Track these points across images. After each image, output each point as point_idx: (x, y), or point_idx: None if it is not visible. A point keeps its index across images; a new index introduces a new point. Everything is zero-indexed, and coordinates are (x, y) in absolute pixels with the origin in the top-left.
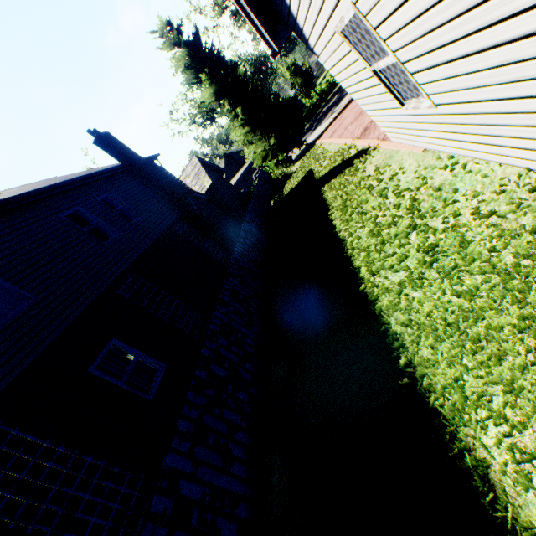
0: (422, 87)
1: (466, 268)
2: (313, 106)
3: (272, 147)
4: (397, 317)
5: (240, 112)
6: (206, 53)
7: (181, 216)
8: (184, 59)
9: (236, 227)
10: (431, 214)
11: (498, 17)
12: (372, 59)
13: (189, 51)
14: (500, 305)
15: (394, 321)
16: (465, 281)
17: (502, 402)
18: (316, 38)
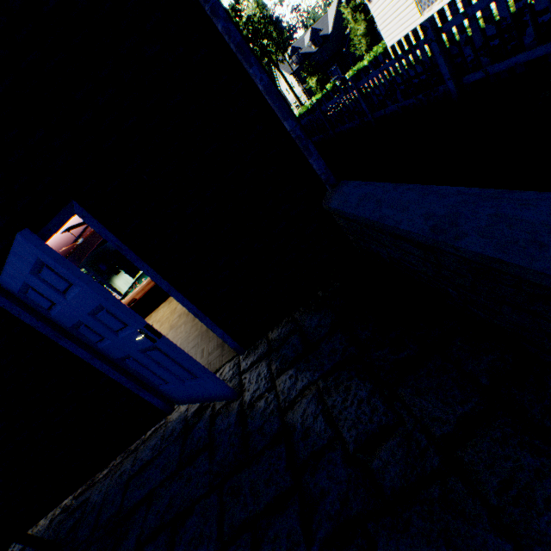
0: None
1: None
2: None
3: None
4: None
5: None
6: None
7: None
8: None
9: None
10: None
11: None
12: None
13: None
14: None
15: None
16: None
17: None
18: None
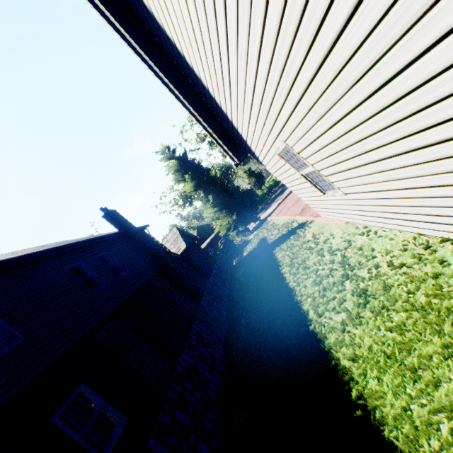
0: (334, 183)
1: (392, 307)
2: (264, 195)
3: (234, 221)
4: (344, 353)
5: (211, 198)
6: (190, 163)
7: (159, 271)
8: (175, 166)
9: (204, 281)
10: (358, 267)
11: (365, 150)
12: (299, 168)
13: (179, 162)
14: (425, 336)
15: (341, 355)
16: (393, 318)
17: (448, 428)
18: (263, 157)
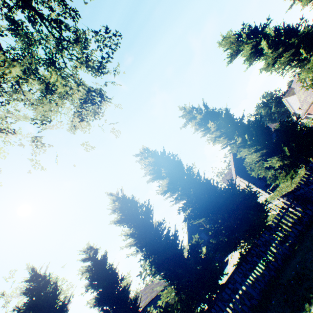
0: None
1: None
2: None
3: None
4: None
5: None
6: None
7: None
8: None
9: None
10: None
11: None
12: None
13: None
14: None
15: None
16: None
17: None
18: None
